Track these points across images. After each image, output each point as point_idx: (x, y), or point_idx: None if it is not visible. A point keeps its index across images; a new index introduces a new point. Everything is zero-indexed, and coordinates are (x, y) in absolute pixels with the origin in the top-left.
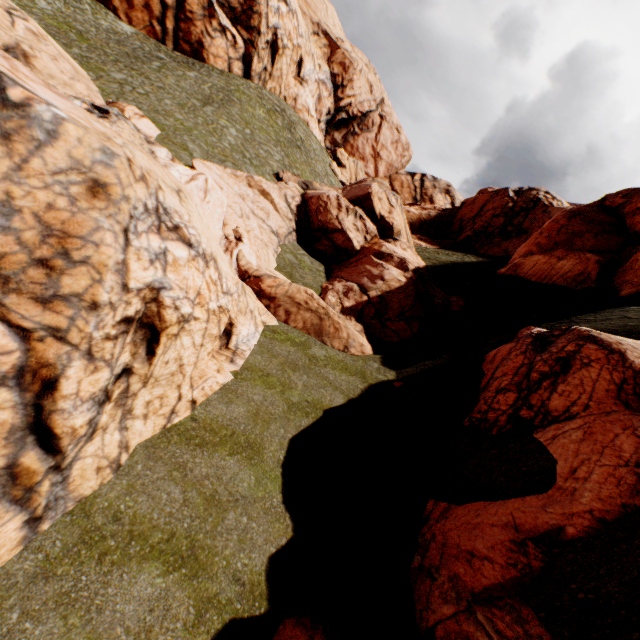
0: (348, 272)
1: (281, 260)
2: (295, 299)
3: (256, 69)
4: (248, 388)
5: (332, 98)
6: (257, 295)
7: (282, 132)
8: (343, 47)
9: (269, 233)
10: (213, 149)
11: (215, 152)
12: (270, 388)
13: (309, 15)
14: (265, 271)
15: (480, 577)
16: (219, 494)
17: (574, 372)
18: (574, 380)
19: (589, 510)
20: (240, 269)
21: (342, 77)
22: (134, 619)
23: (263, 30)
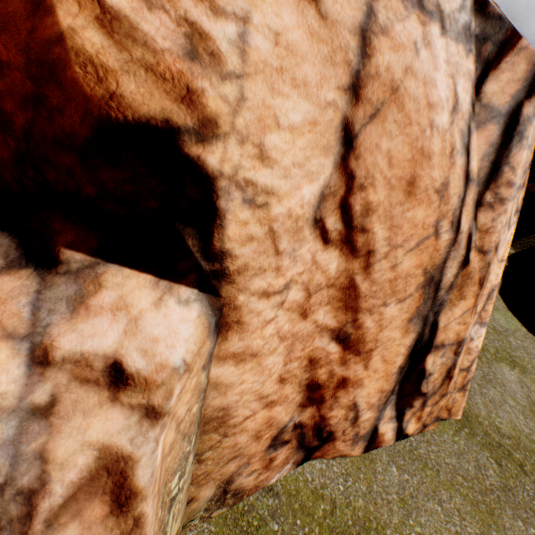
0: None
1: None
2: None
3: None
4: None
5: None
6: None
7: None
8: None
9: None
10: None
11: None
12: None
13: None
14: None
15: None
16: (496, 327)
17: None
18: None
19: None
20: None
21: None
22: (519, 391)
23: None
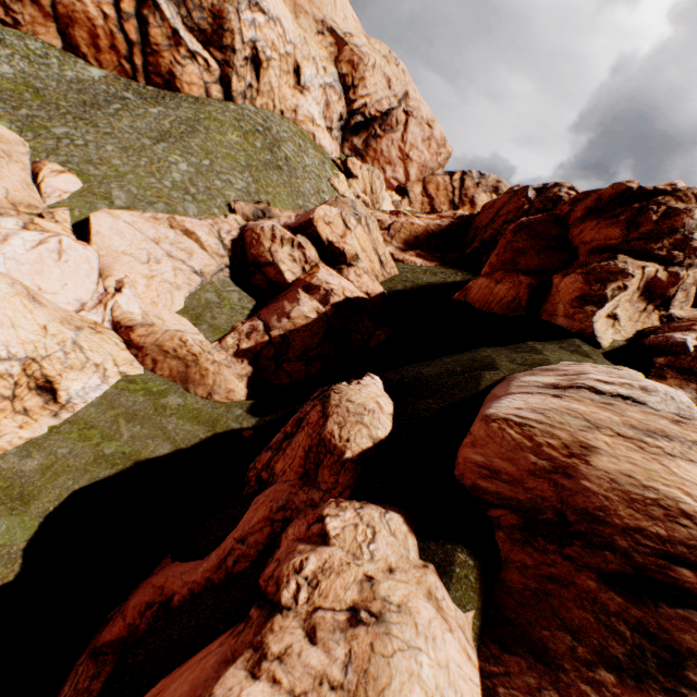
0: (268, 309)
1: (194, 302)
2: (164, 347)
3: (237, 89)
4: (58, 441)
5: (343, 101)
6: (128, 345)
7: (259, 154)
8: (352, 42)
9: (190, 274)
10: (146, 192)
11: (147, 195)
12: (85, 440)
13: (312, 13)
14: (152, 318)
15: (109, 633)
16: None
17: (297, 435)
18: (294, 443)
19: (194, 581)
20: (114, 320)
21: (352, 76)
22: None
23: (238, 47)
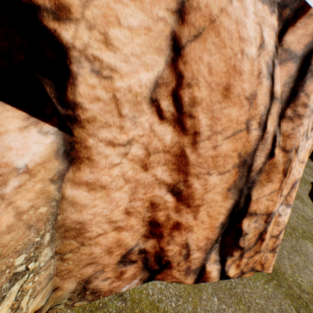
0: None
1: None
2: None
3: None
4: None
5: None
6: None
7: None
8: None
9: None
10: None
11: None
12: None
13: None
14: None
15: None
16: (304, 216)
17: None
18: None
19: None
20: None
21: None
22: None
23: None
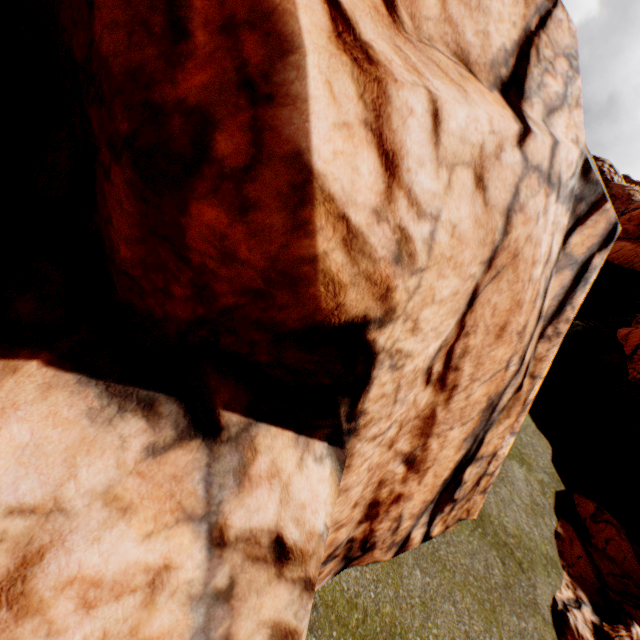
0: None
1: None
2: None
3: None
4: None
5: None
6: None
7: None
8: None
9: None
10: None
11: None
12: None
13: None
14: None
15: None
16: None
17: None
18: None
19: None
20: None
21: None
22: (524, 489)
23: None
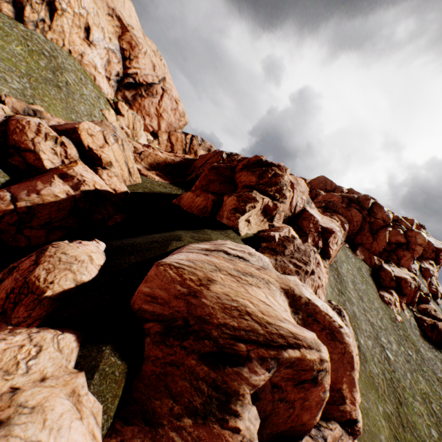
0: (21, 185)
1: None
2: None
3: (30, 17)
4: None
5: (121, 65)
6: None
7: (41, 70)
8: (133, 32)
9: None
10: None
11: None
12: None
13: (106, 0)
14: None
15: None
16: None
17: (6, 280)
18: (0, 288)
19: None
20: None
21: (130, 52)
22: None
23: None
